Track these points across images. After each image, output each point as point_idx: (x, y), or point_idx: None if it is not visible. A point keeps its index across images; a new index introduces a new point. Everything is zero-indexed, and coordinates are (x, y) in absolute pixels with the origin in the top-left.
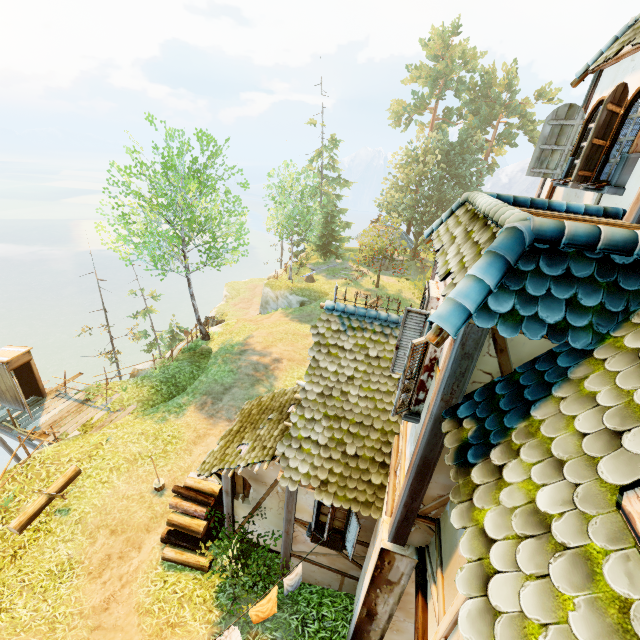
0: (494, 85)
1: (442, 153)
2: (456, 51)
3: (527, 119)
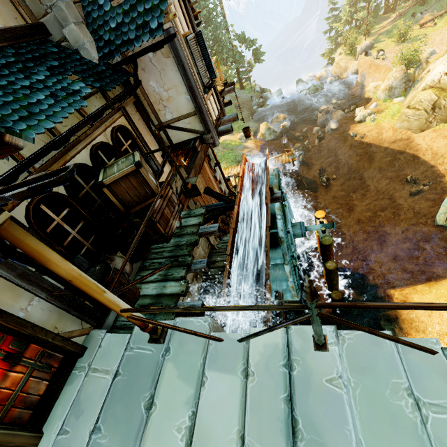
0: None
1: None
2: None
3: None
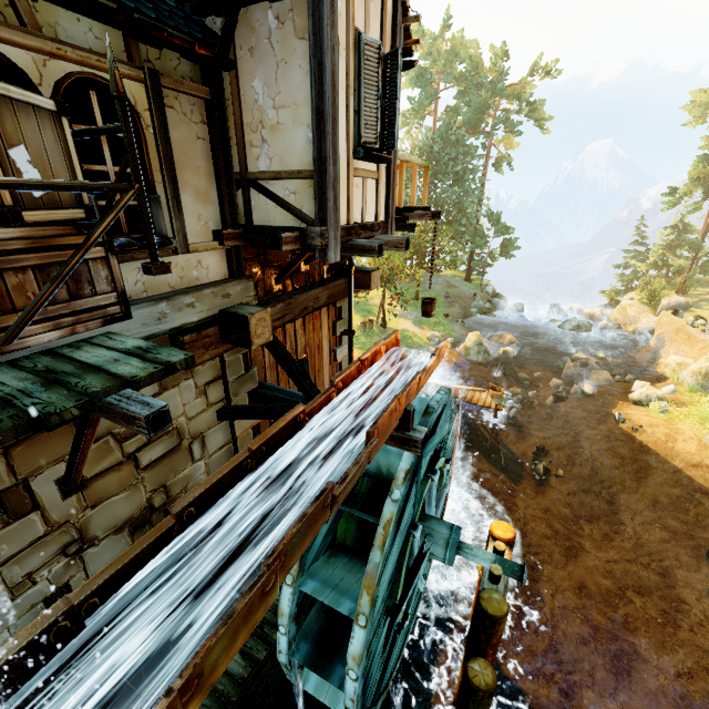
0: (481, 71)
1: (426, 151)
2: (440, 44)
3: (527, 101)
